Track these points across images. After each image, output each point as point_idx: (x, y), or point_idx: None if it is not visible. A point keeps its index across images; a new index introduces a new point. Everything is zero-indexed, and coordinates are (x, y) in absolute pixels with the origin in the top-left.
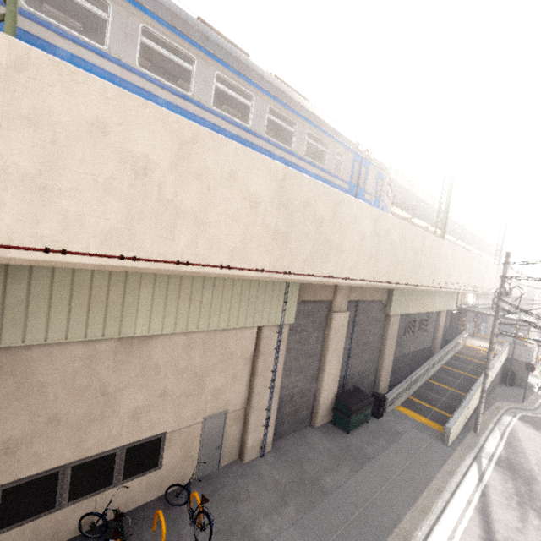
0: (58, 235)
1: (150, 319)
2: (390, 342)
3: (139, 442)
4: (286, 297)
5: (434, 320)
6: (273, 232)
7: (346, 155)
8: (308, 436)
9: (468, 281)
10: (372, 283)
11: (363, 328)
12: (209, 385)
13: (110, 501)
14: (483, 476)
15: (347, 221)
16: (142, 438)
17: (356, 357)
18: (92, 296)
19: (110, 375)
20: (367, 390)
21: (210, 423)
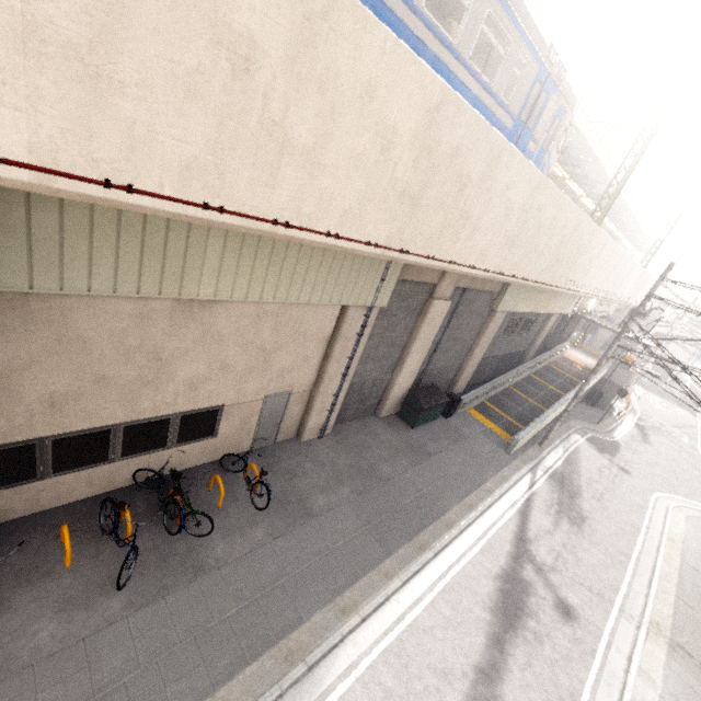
0: (121, 161)
1: (218, 281)
2: (484, 342)
3: (195, 411)
4: (386, 273)
5: (541, 323)
6: (402, 191)
7: (528, 68)
8: (371, 425)
9: (602, 285)
10: (496, 276)
11: (461, 321)
12: (276, 363)
13: (167, 462)
14: (533, 485)
15: (498, 187)
16: (198, 408)
17: (442, 353)
18: (146, 240)
19: (165, 339)
20: (442, 387)
21: (271, 402)
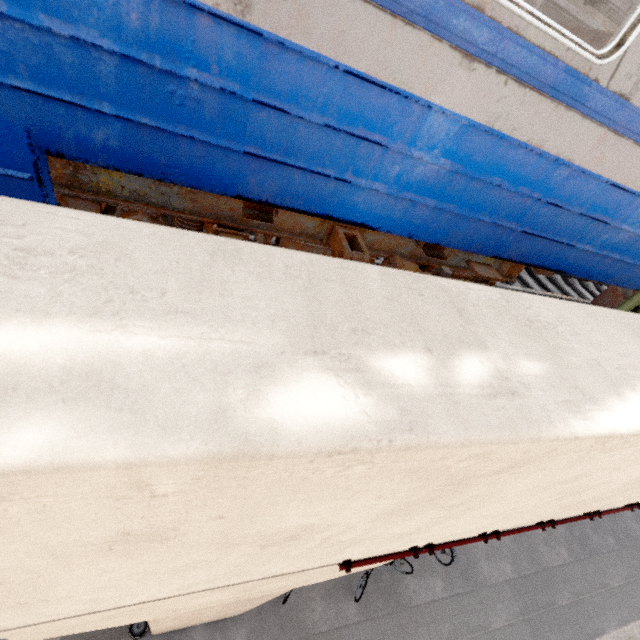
0: (560, 515)
1: None
2: None
3: None
4: None
5: None
6: None
7: None
8: None
9: None
10: None
11: None
12: None
13: None
14: None
15: None
16: None
17: None
18: None
19: None
20: None
21: None
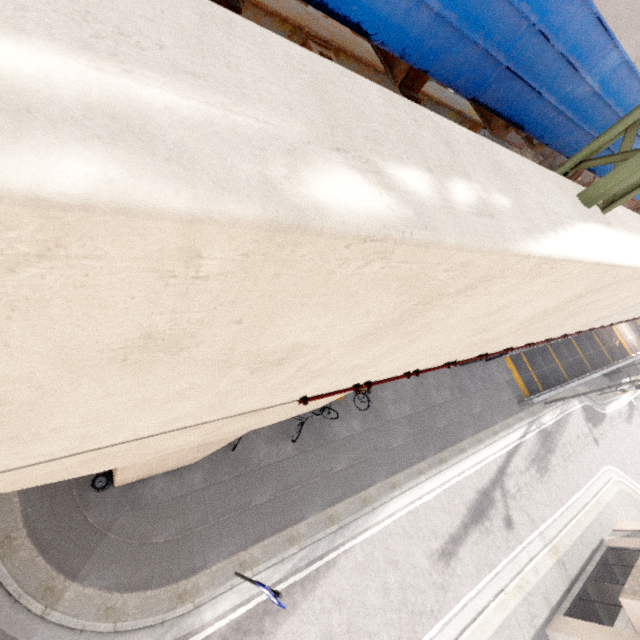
0: (462, 356)
1: None
2: None
3: None
4: None
5: None
6: (601, 318)
7: None
8: None
9: None
10: (614, 323)
11: None
12: None
13: None
14: (525, 435)
15: None
16: None
17: None
18: None
19: None
20: None
21: None
